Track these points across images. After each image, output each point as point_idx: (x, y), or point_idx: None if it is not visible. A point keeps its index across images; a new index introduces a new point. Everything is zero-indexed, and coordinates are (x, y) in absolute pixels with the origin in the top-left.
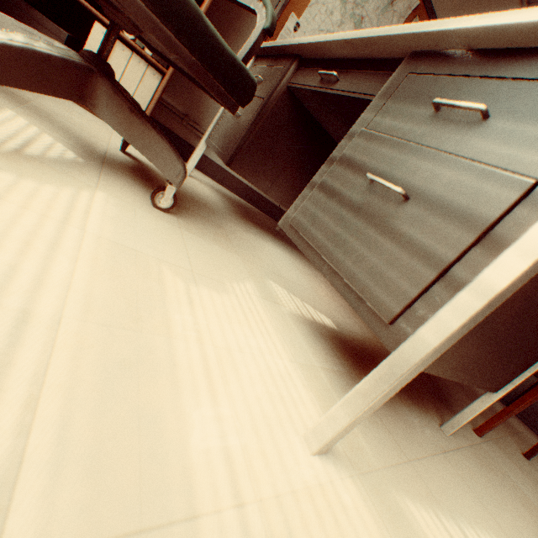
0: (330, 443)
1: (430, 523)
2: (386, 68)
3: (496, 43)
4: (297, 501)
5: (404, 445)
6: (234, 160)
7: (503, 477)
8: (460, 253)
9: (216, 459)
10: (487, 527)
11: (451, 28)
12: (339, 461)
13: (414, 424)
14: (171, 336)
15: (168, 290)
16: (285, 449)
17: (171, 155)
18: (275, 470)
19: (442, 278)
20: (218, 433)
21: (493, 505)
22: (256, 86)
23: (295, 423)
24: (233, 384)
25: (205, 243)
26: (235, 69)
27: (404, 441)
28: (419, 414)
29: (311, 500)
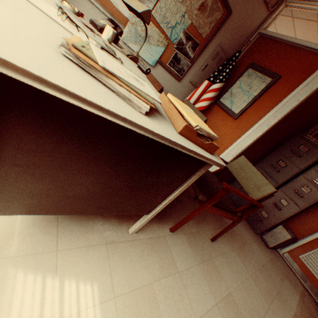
0: None
1: (30, 281)
2: None
3: None
4: None
5: (66, 242)
6: None
7: (163, 253)
8: None
9: None
10: (96, 280)
11: None
12: None
13: (97, 230)
14: None
15: None
16: None
17: None
18: None
19: None
20: None
21: (123, 268)
22: None
23: None
24: None
25: None
26: None
27: (69, 240)
28: (115, 223)
29: None
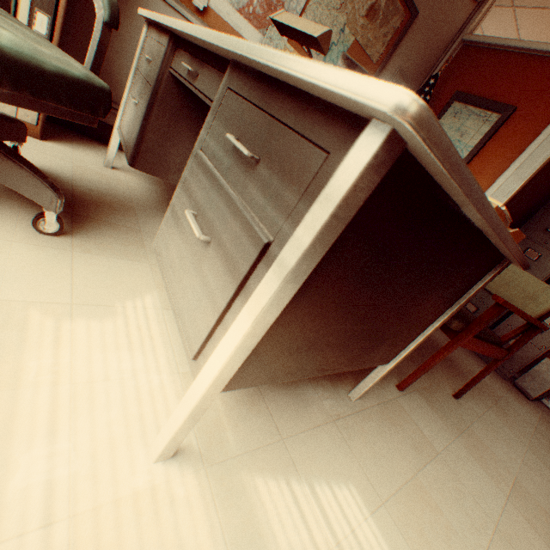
0: (168, 452)
1: (275, 491)
2: (224, 70)
3: (268, 73)
4: (117, 507)
5: (286, 424)
6: (136, 158)
7: (406, 425)
8: (227, 303)
9: (35, 492)
10: (348, 479)
11: (234, 50)
12: (188, 460)
13: (312, 400)
14: (17, 387)
15: (30, 336)
16: (124, 464)
17: (37, 183)
18: (103, 486)
19: (222, 323)
20: (46, 468)
21: (371, 457)
22: (110, 93)
23: (148, 436)
24: (82, 417)
25: (104, 260)
26: (70, 86)
27: (288, 421)
28: (328, 386)
29: (135, 503)
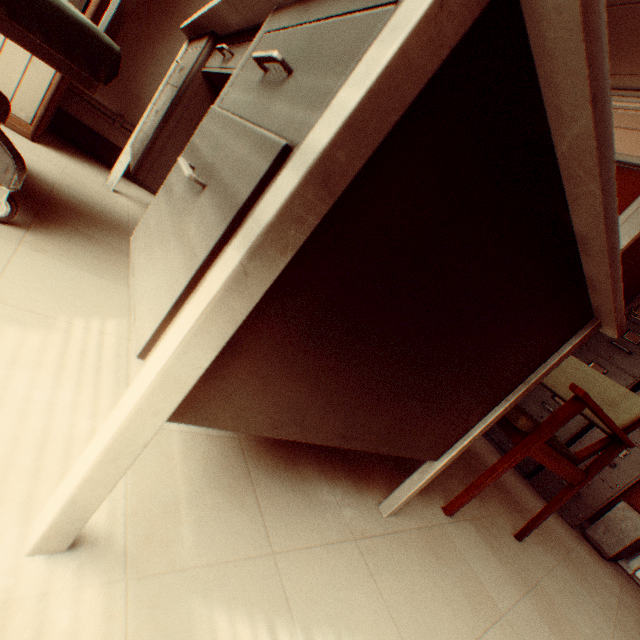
0: (60, 536)
1: None
2: None
3: None
4: None
5: (282, 531)
6: (142, 165)
7: (456, 565)
8: (210, 251)
9: None
10: (372, 637)
11: None
12: (98, 561)
13: (326, 504)
14: None
15: None
16: None
17: None
18: None
19: (196, 290)
20: None
21: (408, 605)
22: (120, 56)
23: (35, 508)
24: None
25: (63, 267)
26: (66, 23)
27: (286, 527)
28: (350, 490)
29: None
